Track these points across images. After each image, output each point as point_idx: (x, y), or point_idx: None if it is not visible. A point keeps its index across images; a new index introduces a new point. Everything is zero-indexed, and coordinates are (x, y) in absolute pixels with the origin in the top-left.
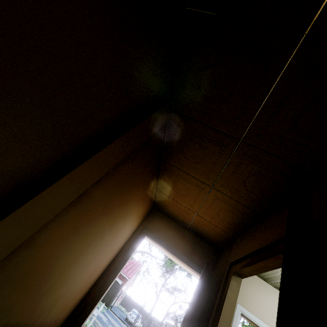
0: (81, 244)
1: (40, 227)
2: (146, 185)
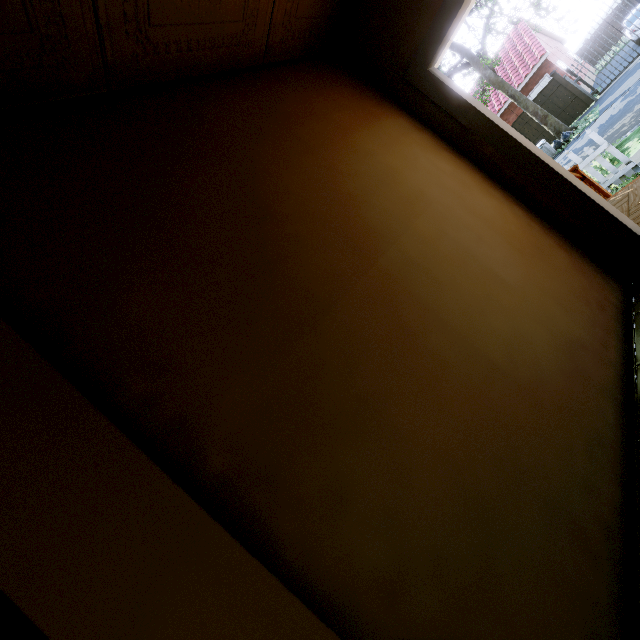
0: (422, 352)
1: (331, 634)
2: (239, 136)
